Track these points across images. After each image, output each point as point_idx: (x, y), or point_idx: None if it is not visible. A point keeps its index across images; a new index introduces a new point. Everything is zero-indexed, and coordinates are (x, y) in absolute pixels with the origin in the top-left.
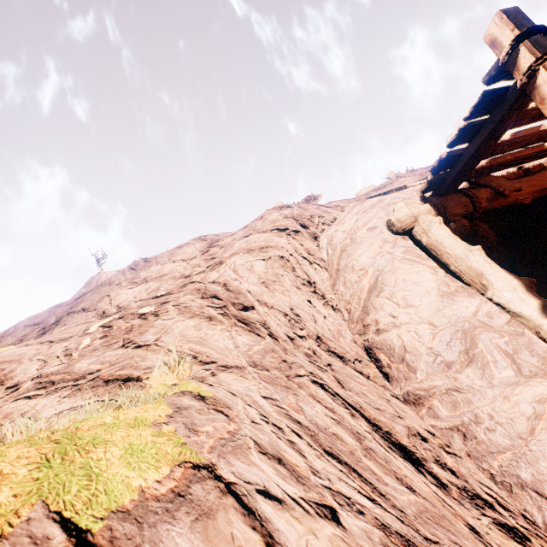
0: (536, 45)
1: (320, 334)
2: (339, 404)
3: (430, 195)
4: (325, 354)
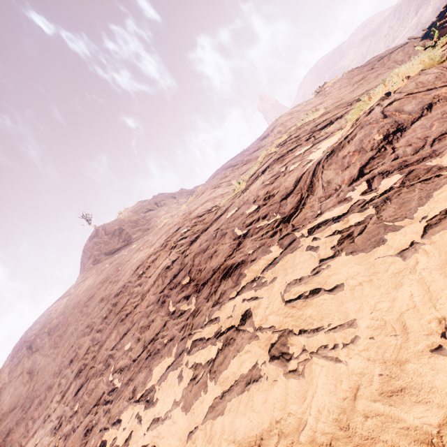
0: None
1: None
2: None
3: (419, 41)
4: None
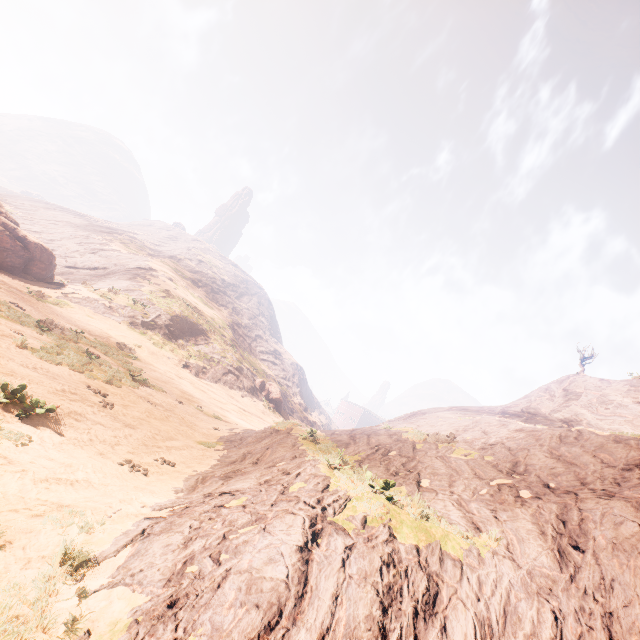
0: None
1: (616, 614)
2: (552, 630)
3: None
4: (599, 623)
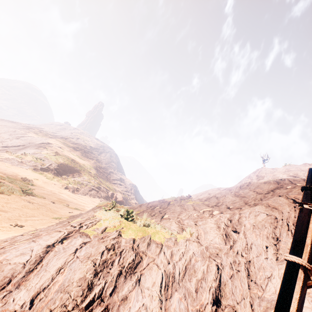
0: (304, 195)
1: (252, 261)
2: (215, 275)
3: None
4: (243, 267)
